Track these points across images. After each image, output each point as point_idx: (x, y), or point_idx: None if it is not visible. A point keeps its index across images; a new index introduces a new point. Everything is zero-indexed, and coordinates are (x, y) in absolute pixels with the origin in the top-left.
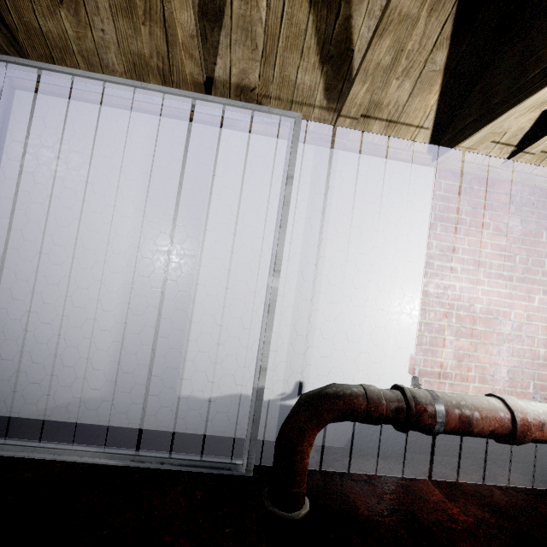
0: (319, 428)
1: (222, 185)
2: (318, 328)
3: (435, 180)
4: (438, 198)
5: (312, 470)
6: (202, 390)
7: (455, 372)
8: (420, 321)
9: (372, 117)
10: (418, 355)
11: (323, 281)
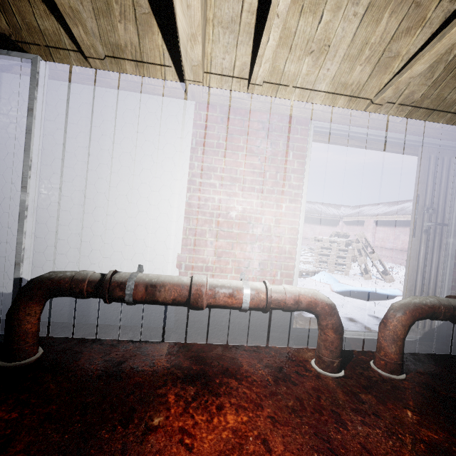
0: (33, 302)
1: (9, 122)
2: (99, 235)
3: (196, 112)
4: (199, 127)
5: (74, 339)
6: (5, 286)
7: (216, 265)
8: (186, 227)
9: (120, 58)
10: (184, 254)
11: (102, 198)
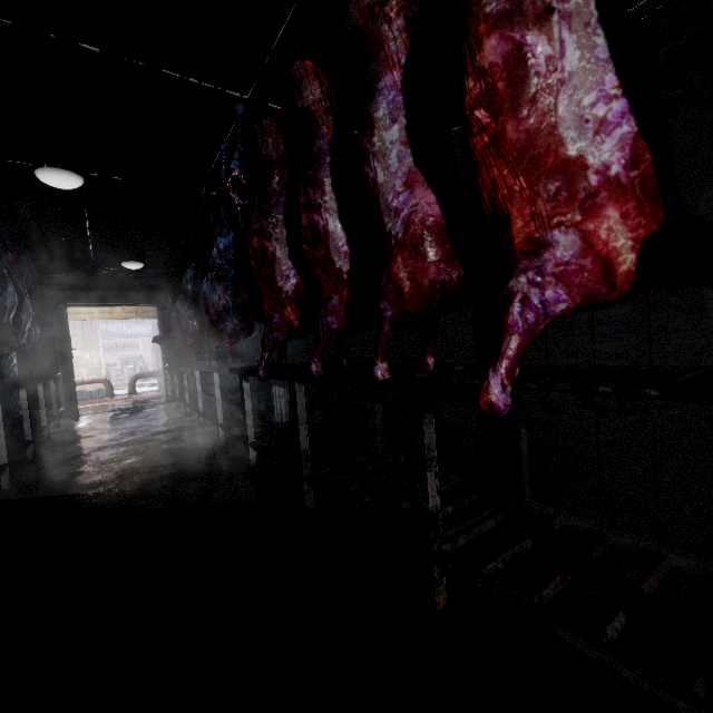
0: None
1: None
2: None
3: None
4: None
5: None
6: None
7: None
8: None
9: None
10: None
11: None
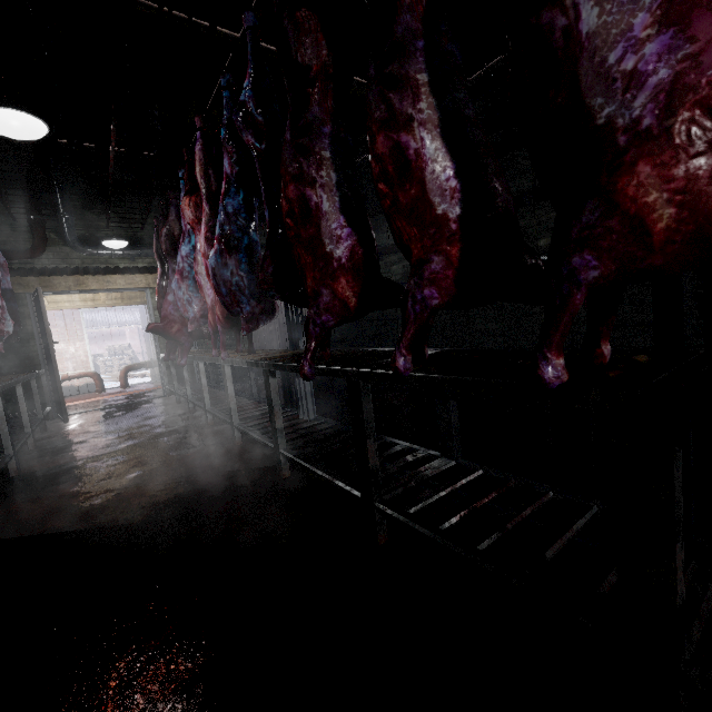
0: None
1: None
2: None
3: None
4: None
5: None
6: None
7: None
8: None
9: None
10: None
11: None
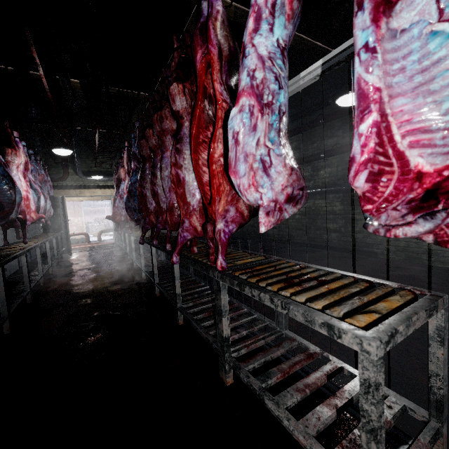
0: None
1: None
2: None
3: None
4: None
5: None
6: None
7: None
8: None
9: None
10: None
11: None
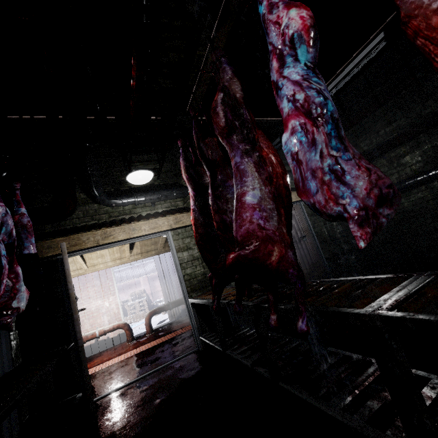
0: None
1: None
2: None
3: None
4: None
5: None
6: None
7: (92, 329)
8: None
9: None
10: None
11: None
